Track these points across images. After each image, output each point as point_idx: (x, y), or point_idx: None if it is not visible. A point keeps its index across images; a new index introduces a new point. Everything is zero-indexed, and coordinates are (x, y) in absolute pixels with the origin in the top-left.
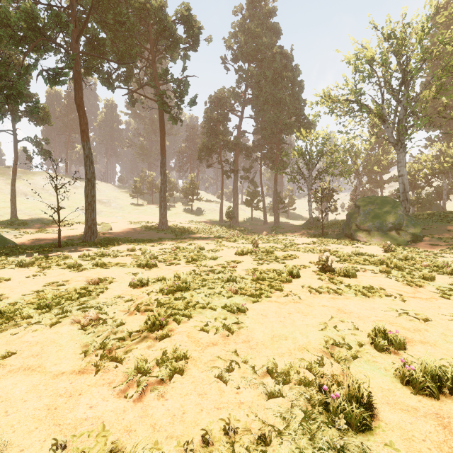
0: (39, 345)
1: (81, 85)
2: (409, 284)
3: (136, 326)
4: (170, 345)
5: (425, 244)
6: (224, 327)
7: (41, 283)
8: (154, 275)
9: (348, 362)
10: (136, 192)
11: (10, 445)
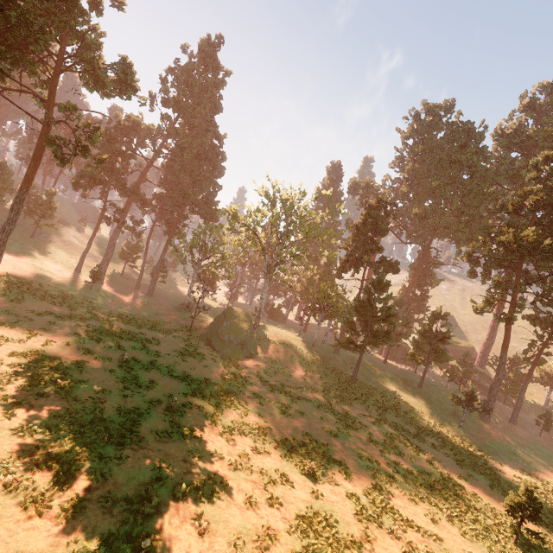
0: None
1: None
2: (211, 424)
3: (45, 482)
4: (74, 493)
5: (253, 362)
6: (103, 475)
7: None
8: (30, 418)
9: (158, 488)
10: None
11: (23, 551)
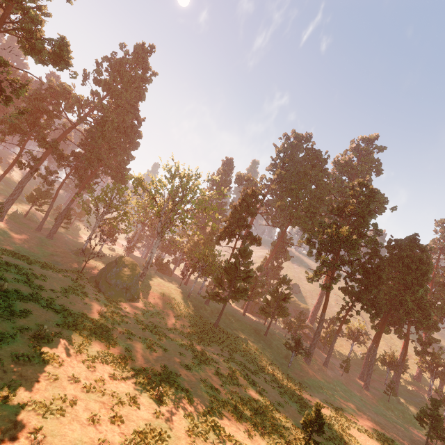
0: None
1: None
2: (76, 352)
3: None
4: None
5: (134, 305)
6: None
7: None
8: None
9: (1, 405)
10: None
11: None
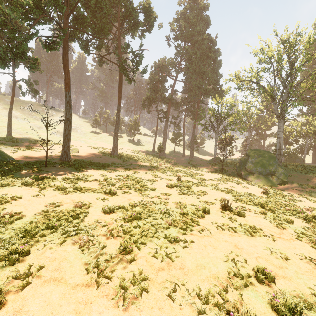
0: (57, 261)
1: (67, 50)
2: (277, 226)
3: (113, 249)
4: (137, 268)
5: (289, 187)
6: (167, 255)
7: (43, 203)
8: (116, 202)
9: (241, 289)
10: (96, 123)
11: None
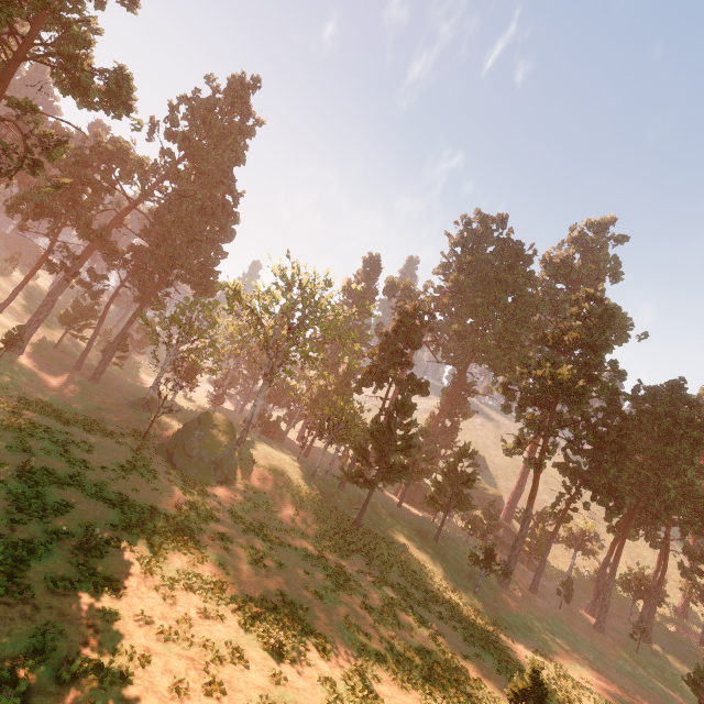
0: None
1: None
2: (145, 572)
3: None
4: None
5: (228, 490)
6: None
7: None
8: None
9: (33, 666)
10: None
11: None
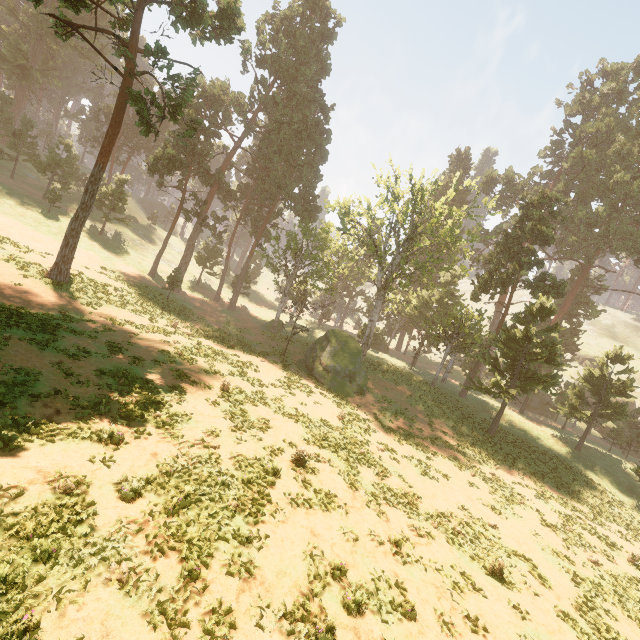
0: (97, 622)
1: None
2: (351, 487)
3: (172, 577)
4: (213, 598)
5: (366, 401)
6: (244, 568)
7: None
8: (133, 467)
9: (320, 594)
10: None
11: None
